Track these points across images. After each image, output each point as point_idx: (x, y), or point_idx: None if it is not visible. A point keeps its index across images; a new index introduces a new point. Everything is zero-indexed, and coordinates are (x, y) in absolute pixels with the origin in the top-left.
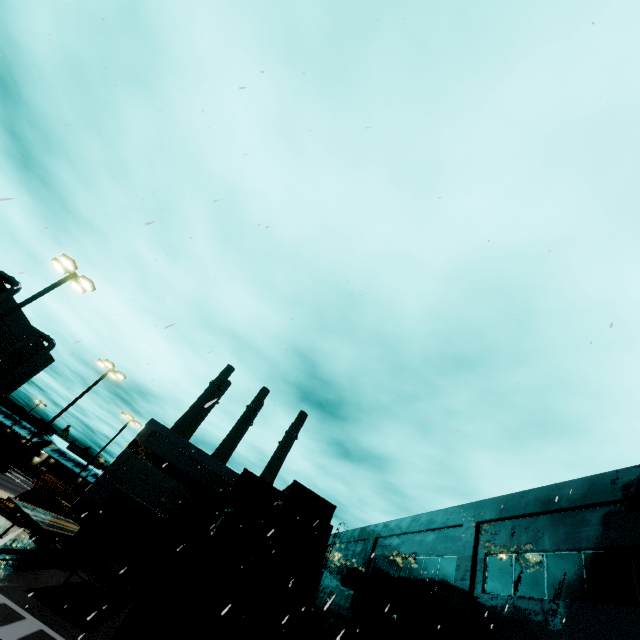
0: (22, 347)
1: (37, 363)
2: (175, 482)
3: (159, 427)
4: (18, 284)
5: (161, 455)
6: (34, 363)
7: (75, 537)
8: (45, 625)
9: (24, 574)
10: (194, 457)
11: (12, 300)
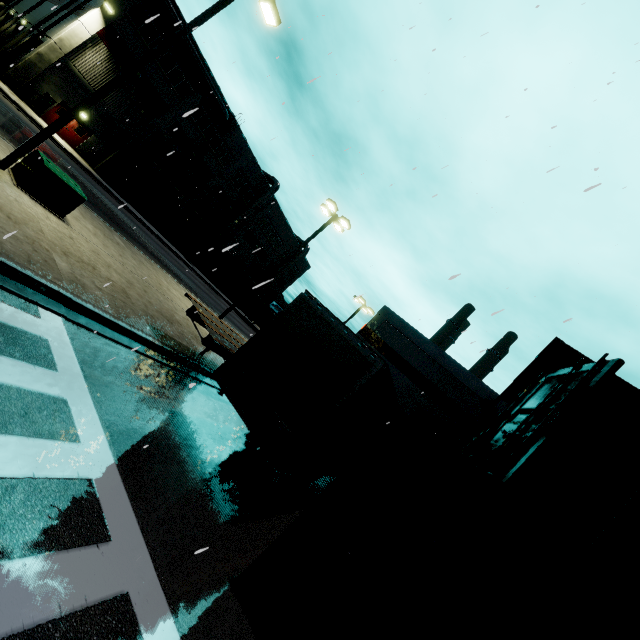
0: (286, 250)
1: (298, 267)
2: (408, 382)
3: (392, 316)
4: (277, 182)
5: (393, 348)
6: (296, 267)
7: (234, 355)
8: (120, 474)
9: (201, 398)
10: (433, 358)
11: (275, 201)
